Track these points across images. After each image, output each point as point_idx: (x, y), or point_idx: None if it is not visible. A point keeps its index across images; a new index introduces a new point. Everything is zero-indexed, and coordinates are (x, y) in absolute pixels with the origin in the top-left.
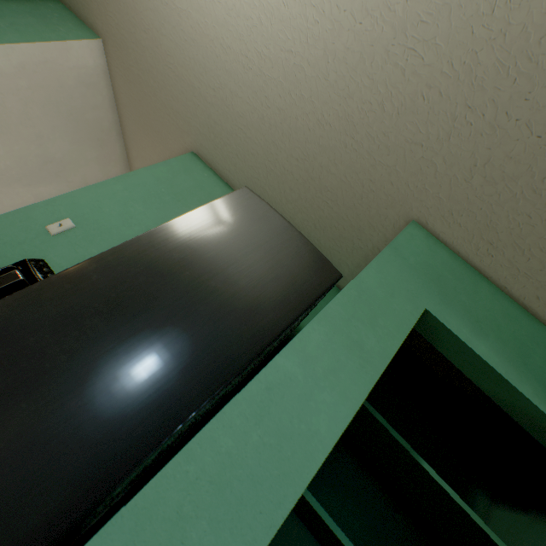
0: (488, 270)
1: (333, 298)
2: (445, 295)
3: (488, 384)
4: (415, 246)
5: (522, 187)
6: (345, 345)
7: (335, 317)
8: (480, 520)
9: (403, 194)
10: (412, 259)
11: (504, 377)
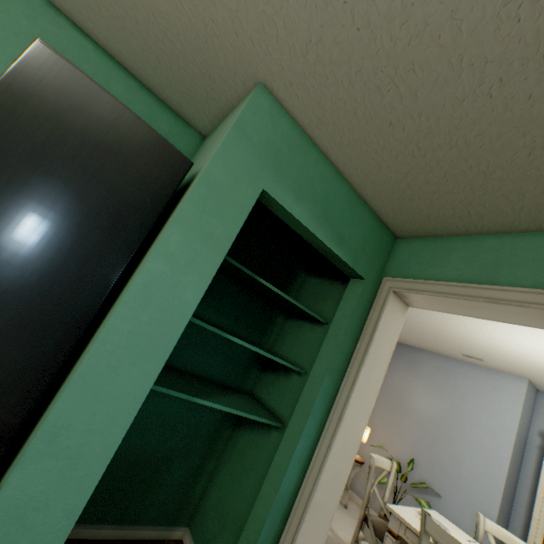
0: (317, 140)
1: (186, 199)
2: (280, 172)
3: (301, 232)
4: (260, 121)
5: (343, 76)
6: (199, 238)
7: (190, 218)
8: (289, 298)
9: (250, 51)
10: (256, 139)
11: (309, 229)
